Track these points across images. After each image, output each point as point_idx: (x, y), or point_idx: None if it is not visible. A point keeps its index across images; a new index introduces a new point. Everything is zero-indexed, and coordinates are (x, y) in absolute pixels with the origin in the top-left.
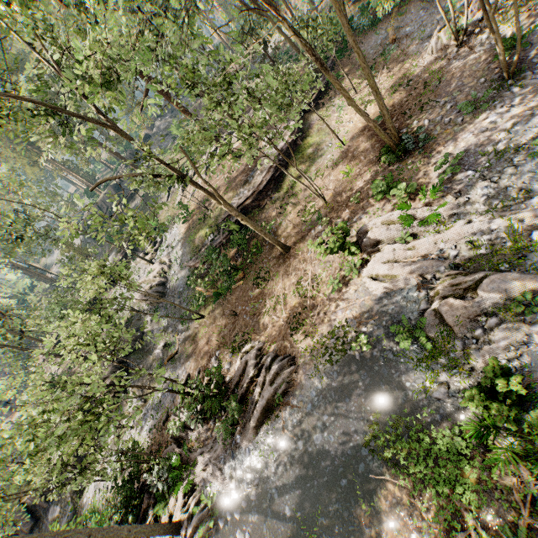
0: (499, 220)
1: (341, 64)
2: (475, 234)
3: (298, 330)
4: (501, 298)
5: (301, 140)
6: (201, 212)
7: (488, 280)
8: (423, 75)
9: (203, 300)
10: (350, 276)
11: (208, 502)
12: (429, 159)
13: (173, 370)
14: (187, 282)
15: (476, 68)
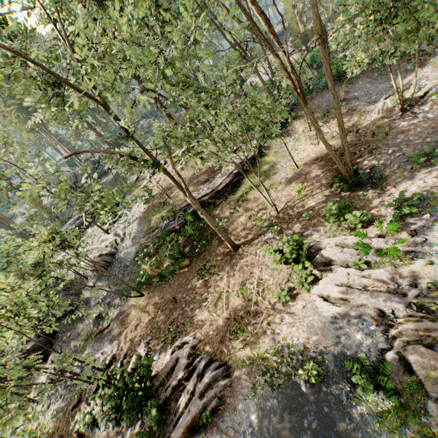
0: None
1: (299, 108)
2: (437, 276)
3: (237, 336)
4: None
5: (259, 157)
6: (162, 197)
7: None
8: (370, 127)
9: (146, 278)
10: (298, 289)
11: None
12: (381, 195)
13: (99, 345)
14: (135, 257)
15: (420, 130)
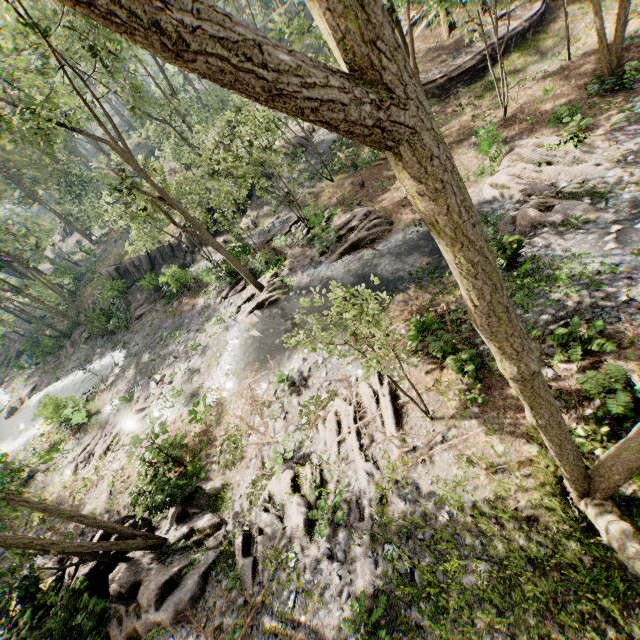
0: (618, 170)
1: None
2: (593, 176)
3: (407, 207)
4: (563, 217)
5: (532, 35)
6: None
7: (566, 203)
8: None
9: (338, 168)
10: (476, 181)
11: (288, 281)
12: (626, 104)
13: (288, 212)
14: (332, 145)
15: None
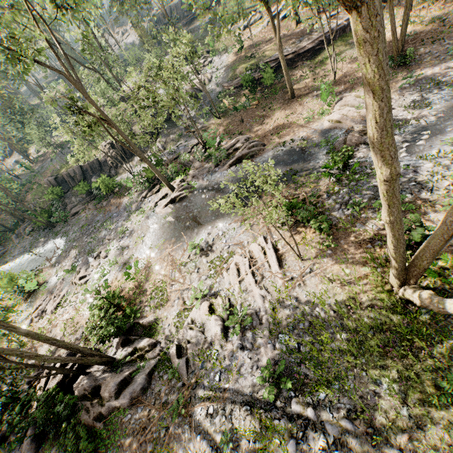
0: (405, 112)
1: None
2: None
3: (274, 135)
4: None
5: (349, 30)
6: (250, 52)
7: None
8: None
9: (223, 110)
10: (319, 118)
11: (193, 184)
12: (407, 74)
13: (188, 140)
14: (219, 94)
15: None
